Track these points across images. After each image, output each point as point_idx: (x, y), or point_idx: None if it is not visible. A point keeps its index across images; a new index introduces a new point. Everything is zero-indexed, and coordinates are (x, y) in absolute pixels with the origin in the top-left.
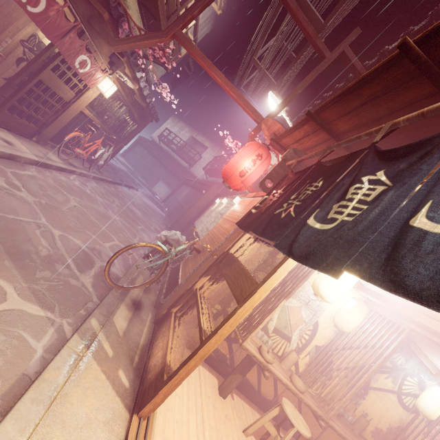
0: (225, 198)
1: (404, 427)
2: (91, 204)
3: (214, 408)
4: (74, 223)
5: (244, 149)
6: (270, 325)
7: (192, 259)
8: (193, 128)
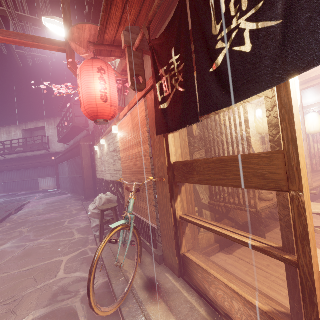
0: (101, 139)
1: (309, 149)
2: (1, 262)
3: (277, 266)
4: (2, 305)
5: (81, 77)
6: None
7: (139, 200)
8: (16, 124)
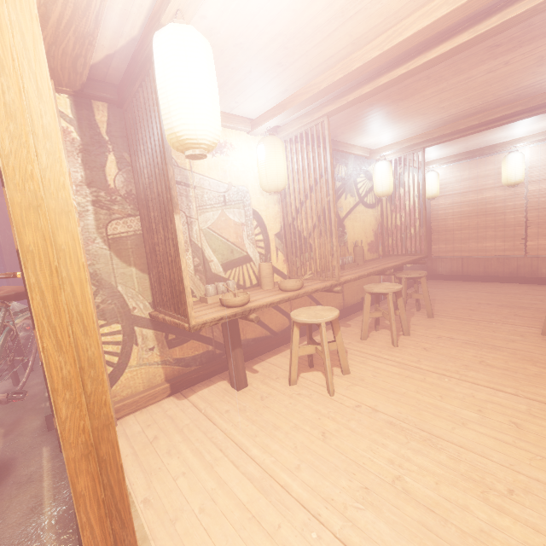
0: None
1: (381, 221)
2: None
3: (243, 411)
4: None
5: None
6: (215, 268)
7: None
8: None
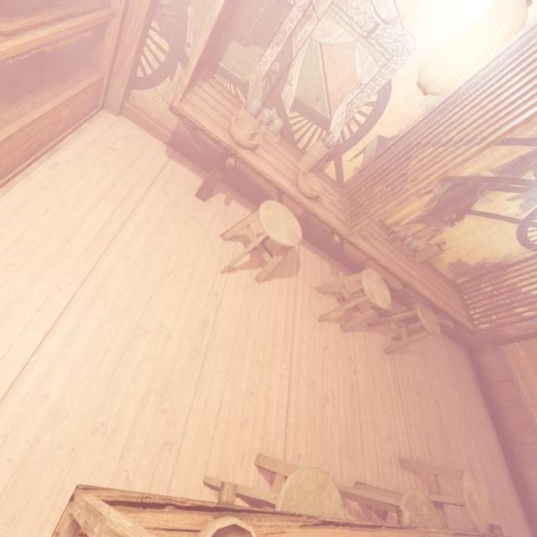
0: None
1: (508, 265)
2: None
3: (173, 206)
4: None
5: None
6: (286, 95)
7: None
8: None
